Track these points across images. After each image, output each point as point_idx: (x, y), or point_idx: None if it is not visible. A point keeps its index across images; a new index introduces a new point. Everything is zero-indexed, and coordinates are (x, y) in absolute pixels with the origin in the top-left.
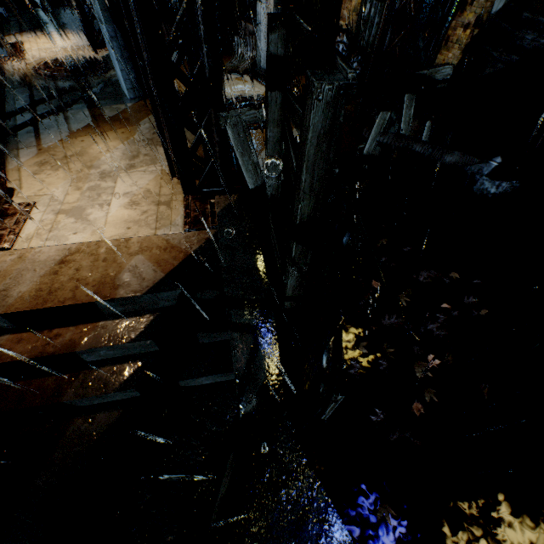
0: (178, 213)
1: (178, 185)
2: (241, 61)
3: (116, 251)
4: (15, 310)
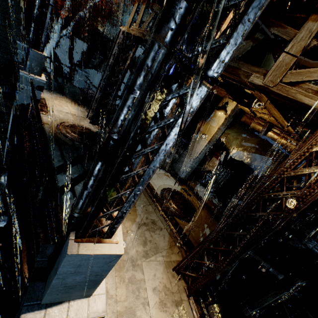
0: (191, 317)
1: (179, 280)
2: (165, 162)
3: None
4: None
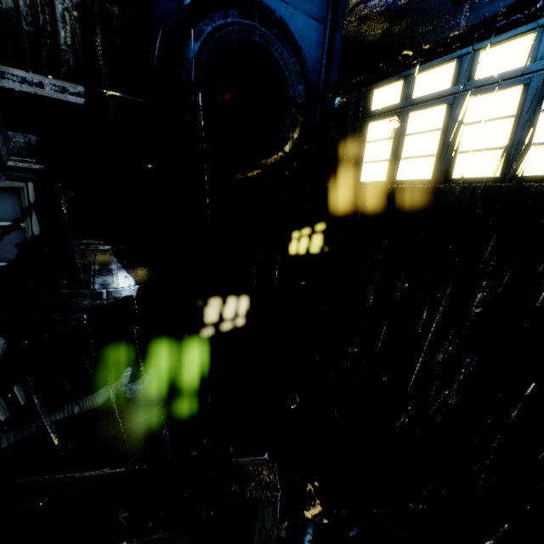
0: None
1: None
2: None
3: None
4: None
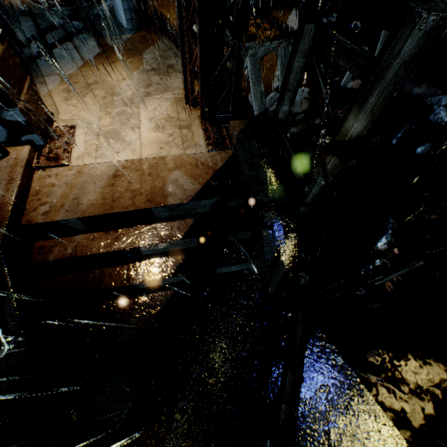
0: (199, 136)
1: (192, 112)
2: None
3: (156, 167)
4: (90, 214)
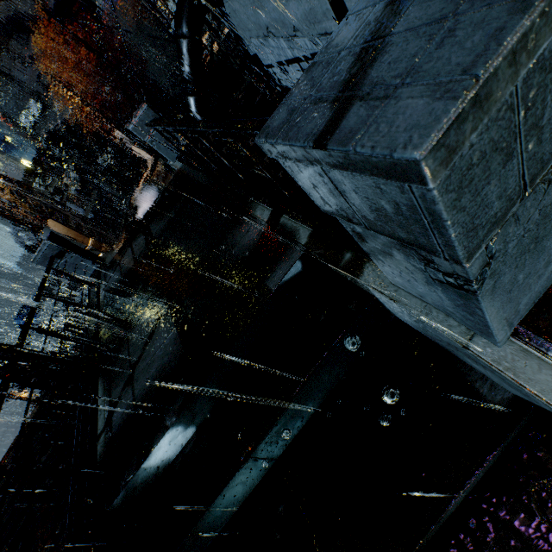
0: None
1: None
2: None
3: None
4: (216, 52)
